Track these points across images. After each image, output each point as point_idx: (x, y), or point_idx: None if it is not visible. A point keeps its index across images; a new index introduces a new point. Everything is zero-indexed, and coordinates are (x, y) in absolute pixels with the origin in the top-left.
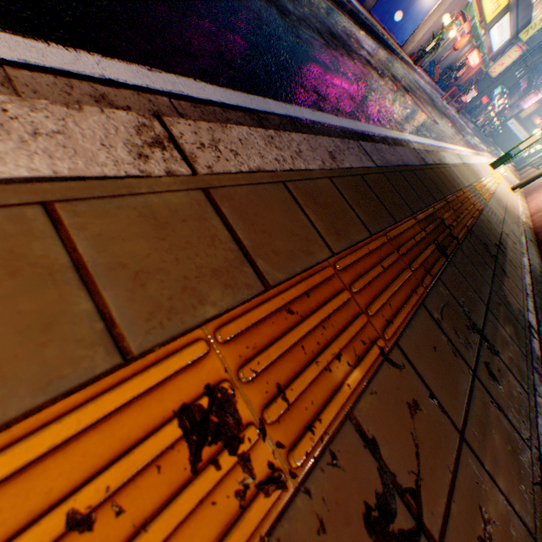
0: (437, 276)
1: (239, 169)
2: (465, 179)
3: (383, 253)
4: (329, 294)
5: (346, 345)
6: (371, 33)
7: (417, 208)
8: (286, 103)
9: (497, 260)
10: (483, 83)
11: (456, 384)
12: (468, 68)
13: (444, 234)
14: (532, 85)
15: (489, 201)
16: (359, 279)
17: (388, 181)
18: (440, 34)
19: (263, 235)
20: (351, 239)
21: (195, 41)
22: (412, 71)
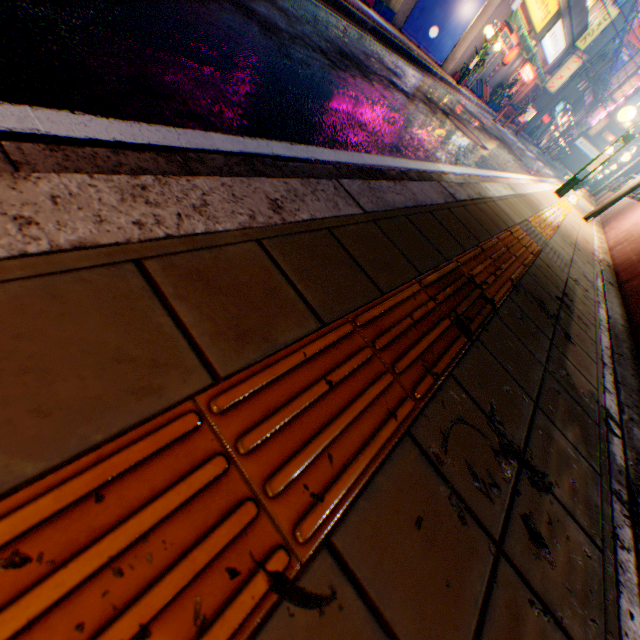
0: (448, 371)
1: (20, 250)
2: (517, 213)
3: (341, 354)
4: (170, 475)
5: (178, 597)
6: (401, 52)
7: (430, 265)
8: (246, 137)
9: (559, 320)
10: (541, 100)
11: (457, 591)
12: (522, 84)
13: (470, 298)
14: (598, 98)
15: (551, 238)
16: (264, 420)
17: (382, 232)
18: (484, 48)
19: (23, 378)
20: (273, 340)
21: (94, 61)
22: (456, 92)
